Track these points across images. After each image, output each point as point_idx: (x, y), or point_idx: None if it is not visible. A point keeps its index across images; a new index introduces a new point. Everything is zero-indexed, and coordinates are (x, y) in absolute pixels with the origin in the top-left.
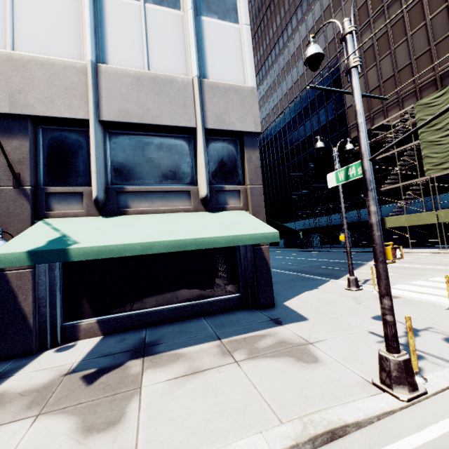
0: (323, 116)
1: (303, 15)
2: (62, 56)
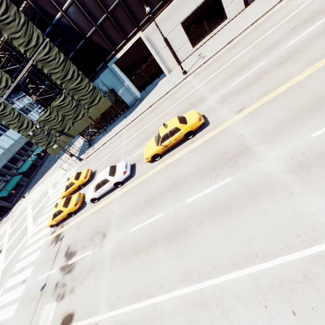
0: None
1: None
2: None
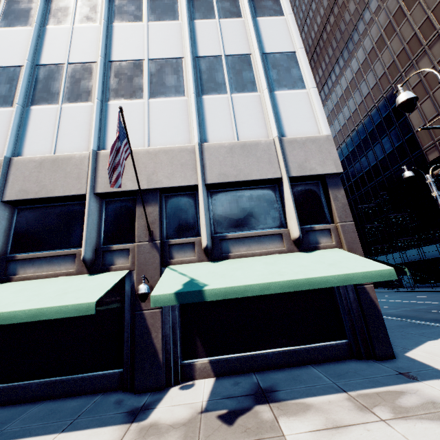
0: (387, 144)
1: (345, 62)
2: (178, 143)
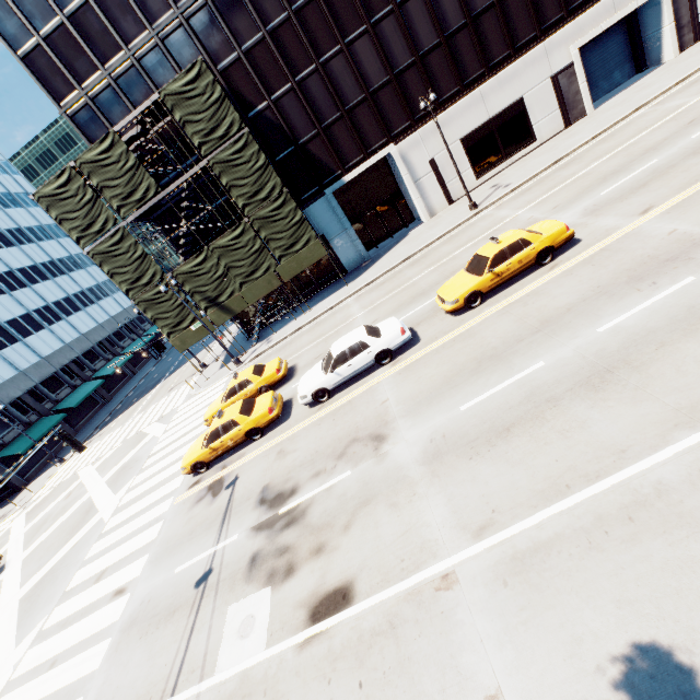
0: None
1: None
2: None
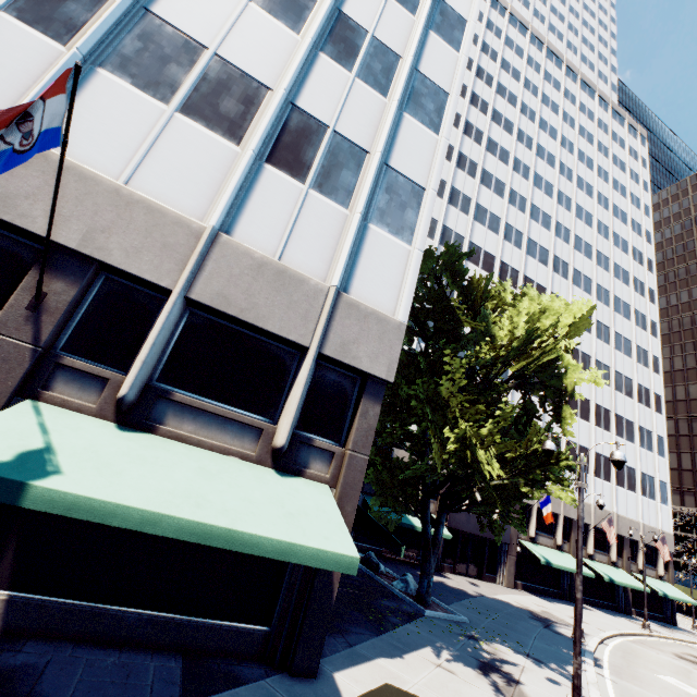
0: None
1: None
2: (634, 518)
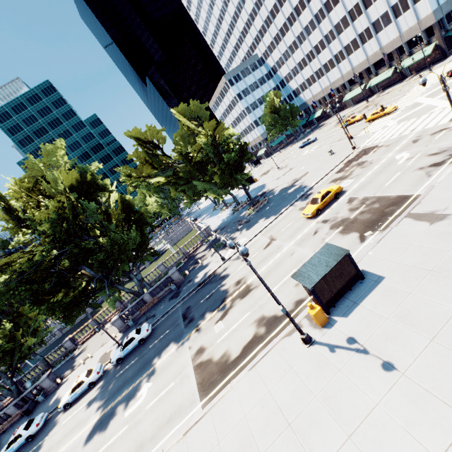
0: None
1: None
2: (395, 37)
